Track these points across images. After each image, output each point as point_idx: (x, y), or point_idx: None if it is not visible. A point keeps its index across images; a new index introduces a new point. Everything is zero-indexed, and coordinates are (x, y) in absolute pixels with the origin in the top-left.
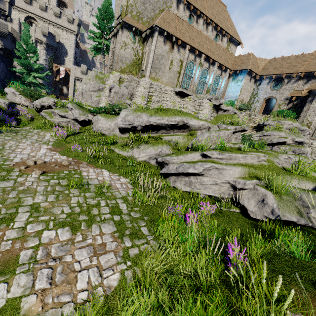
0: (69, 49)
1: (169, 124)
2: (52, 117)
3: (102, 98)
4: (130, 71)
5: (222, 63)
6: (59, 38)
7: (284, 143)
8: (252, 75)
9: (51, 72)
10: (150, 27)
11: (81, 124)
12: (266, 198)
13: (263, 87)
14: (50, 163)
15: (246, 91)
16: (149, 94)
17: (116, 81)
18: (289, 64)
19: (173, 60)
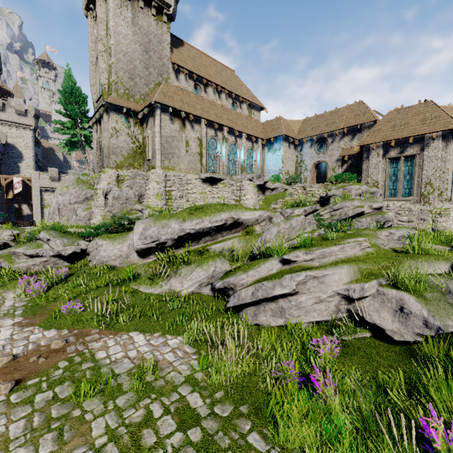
0: (25, 151)
1: (213, 226)
2: (12, 261)
3: (95, 210)
4: (130, 165)
5: (251, 133)
6: (6, 138)
7: (362, 213)
8: (289, 141)
9: None
10: (148, 105)
11: (69, 259)
12: (405, 304)
13: (307, 152)
14: (26, 355)
15: (289, 160)
16: (166, 189)
17: (113, 182)
18: (327, 122)
19: (188, 140)
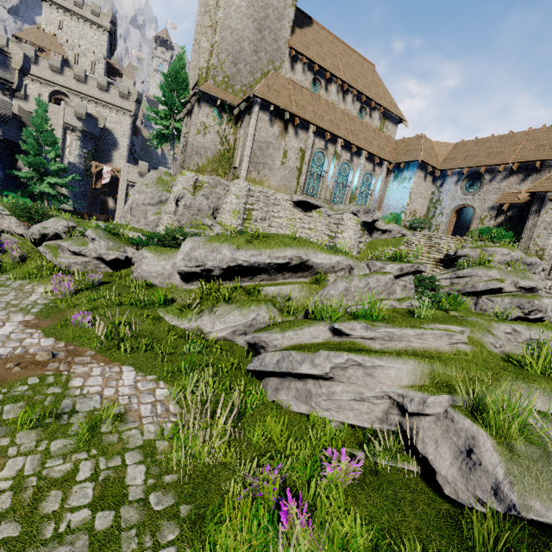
0: (120, 138)
1: (272, 263)
2: (57, 255)
3: (163, 216)
4: (213, 170)
5: (374, 152)
6: (104, 121)
7: (499, 291)
8: (426, 170)
9: (88, 176)
10: (246, 98)
11: (113, 265)
12: (476, 446)
13: (449, 189)
14: (8, 358)
15: (420, 196)
16: (246, 206)
17: (189, 187)
18: (489, 151)
19: (288, 149)
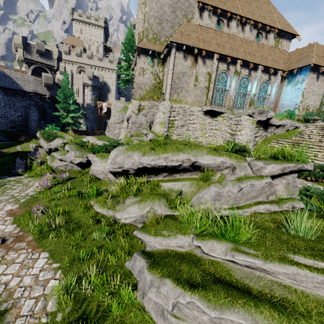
0: (111, 86)
1: (168, 165)
2: (53, 161)
3: (121, 130)
4: (150, 97)
5: (269, 65)
6: (102, 78)
7: None
8: (319, 71)
9: (97, 109)
10: (166, 45)
11: (81, 166)
12: None
13: None
14: None
15: (312, 94)
16: (170, 118)
17: (135, 110)
18: None
19: (198, 75)
